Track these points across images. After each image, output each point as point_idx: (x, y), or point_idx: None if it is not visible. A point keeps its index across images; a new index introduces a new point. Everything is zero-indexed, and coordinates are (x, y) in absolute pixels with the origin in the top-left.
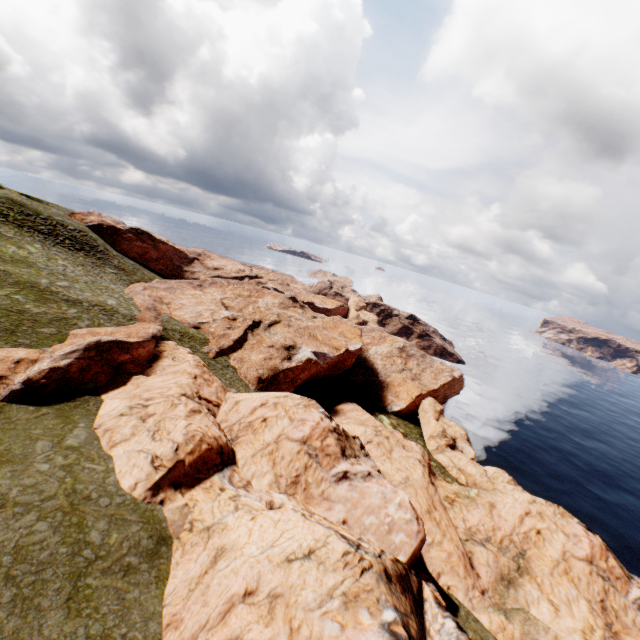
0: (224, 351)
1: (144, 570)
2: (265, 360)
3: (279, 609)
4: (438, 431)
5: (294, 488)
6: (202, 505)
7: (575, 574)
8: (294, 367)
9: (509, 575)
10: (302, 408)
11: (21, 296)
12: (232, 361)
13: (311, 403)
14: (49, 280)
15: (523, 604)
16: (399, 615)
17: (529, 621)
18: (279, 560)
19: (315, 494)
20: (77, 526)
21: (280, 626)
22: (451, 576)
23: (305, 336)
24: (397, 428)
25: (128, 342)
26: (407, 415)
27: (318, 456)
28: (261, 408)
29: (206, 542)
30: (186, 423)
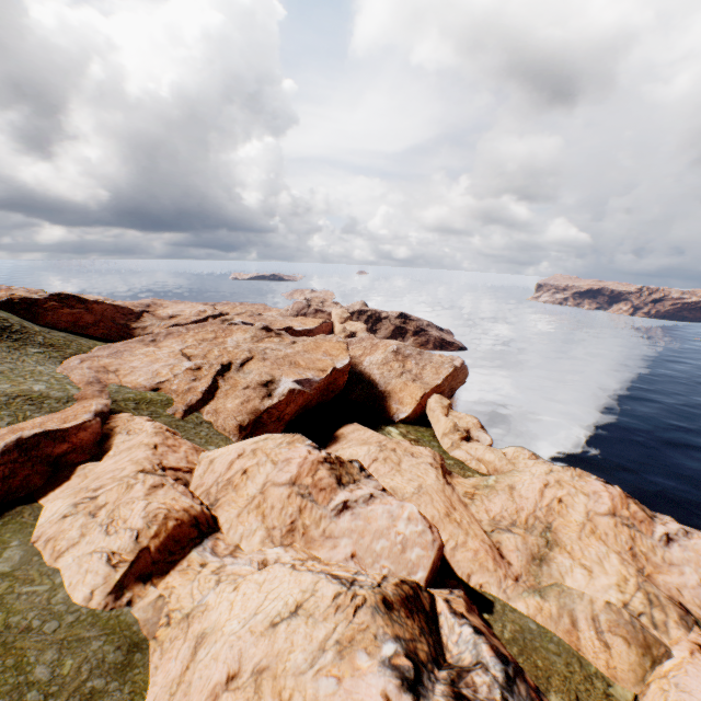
0: (193, 407)
1: (114, 690)
2: (242, 404)
3: (266, 685)
4: (449, 427)
5: (291, 537)
6: (179, 591)
7: (602, 531)
8: (277, 403)
9: (540, 553)
10: (285, 447)
11: None
12: (205, 416)
13: (295, 438)
14: None
15: (558, 577)
16: (402, 644)
17: (564, 593)
18: (263, 628)
19: (316, 536)
20: (14, 668)
21: None
22: (481, 573)
23: (285, 366)
24: (407, 436)
25: (61, 429)
26: (416, 419)
27: (312, 494)
28: (239, 460)
29: (186, 632)
30: (145, 504)
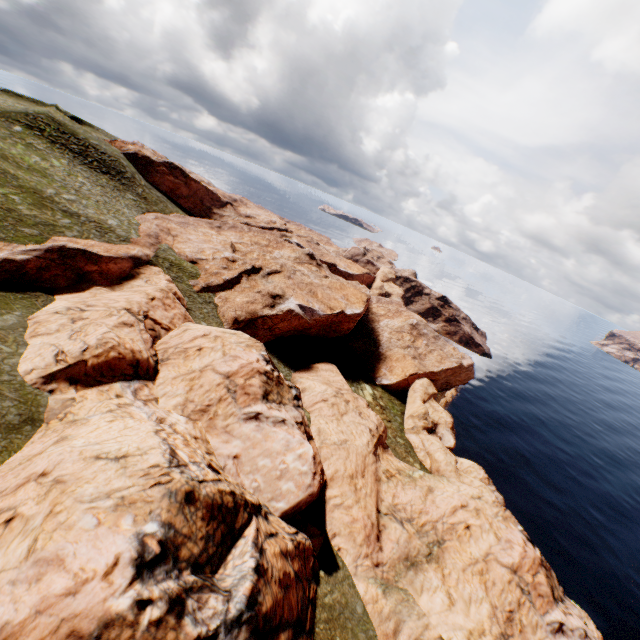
0: (211, 288)
1: None
2: (247, 303)
3: (53, 493)
4: (420, 412)
5: (200, 415)
6: (87, 403)
7: (491, 578)
8: (273, 315)
9: (416, 558)
10: (243, 347)
11: (19, 198)
12: (217, 299)
13: (256, 345)
14: (56, 191)
15: (417, 588)
16: (168, 532)
17: (406, 603)
18: (89, 455)
19: (219, 425)
20: None
21: (45, 507)
22: (346, 540)
23: (304, 291)
24: (378, 400)
25: (97, 254)
26: (397, 391)
27: (236, 392)
28: (202, 338)
29: (63, 431)
30: (106, 330)
